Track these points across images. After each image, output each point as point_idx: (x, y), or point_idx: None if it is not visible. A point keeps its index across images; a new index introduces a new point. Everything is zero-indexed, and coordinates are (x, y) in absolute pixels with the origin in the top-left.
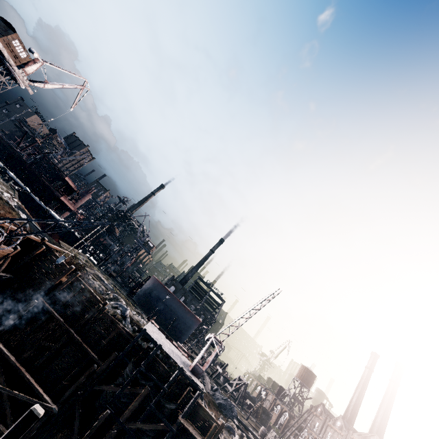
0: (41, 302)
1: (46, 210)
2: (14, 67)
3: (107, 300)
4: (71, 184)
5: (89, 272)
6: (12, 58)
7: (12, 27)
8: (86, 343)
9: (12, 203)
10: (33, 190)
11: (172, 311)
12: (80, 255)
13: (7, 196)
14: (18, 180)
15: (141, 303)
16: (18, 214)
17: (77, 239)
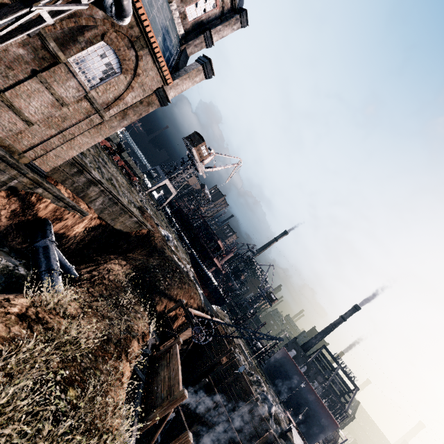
0: (209, 380)
1: (203, 269)
2: (199, 163)
3: (252, 383)
4: (221, 245)
5: (236, 344)
6: (198, 158)
7: (202, 137)
8: (239, 436)
9: (193, 278)
10: (195, 249)
11: (303, 397)
12: (225, 317)
13: (188, 268)
14: (188, 242)
15: (269, 374)
16: (198, 292)
17: (221, 296)
